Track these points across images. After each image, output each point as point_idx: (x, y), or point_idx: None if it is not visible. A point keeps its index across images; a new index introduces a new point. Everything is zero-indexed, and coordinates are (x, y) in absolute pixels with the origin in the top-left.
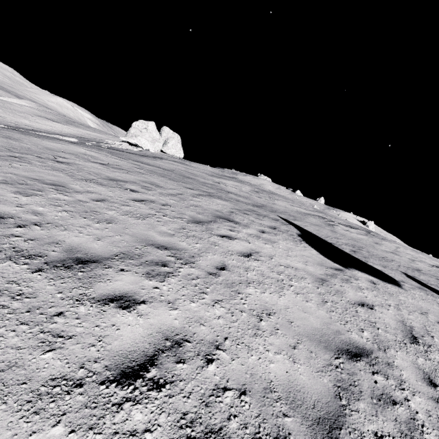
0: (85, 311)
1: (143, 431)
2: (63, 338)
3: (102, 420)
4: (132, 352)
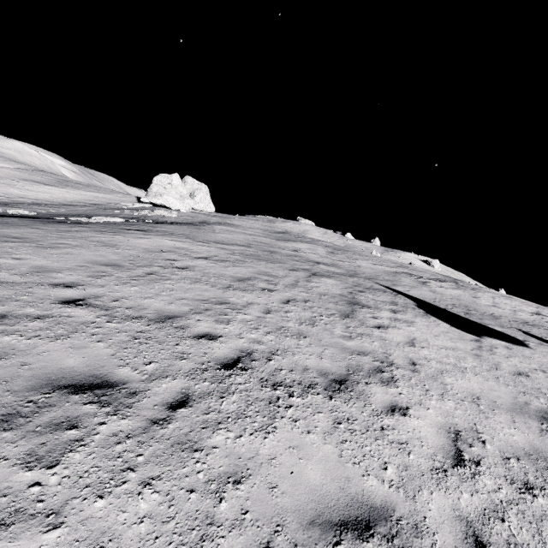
0: (390, 422)
1: (498, 489)
2: (404, 444)
3: (476, 487)
4: (443, 445)
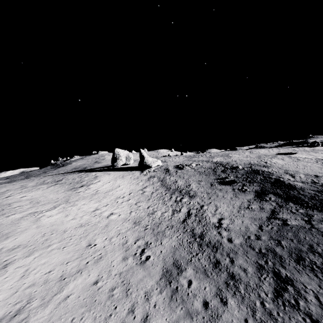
0: None
1: None
2: None
3: None
4: None
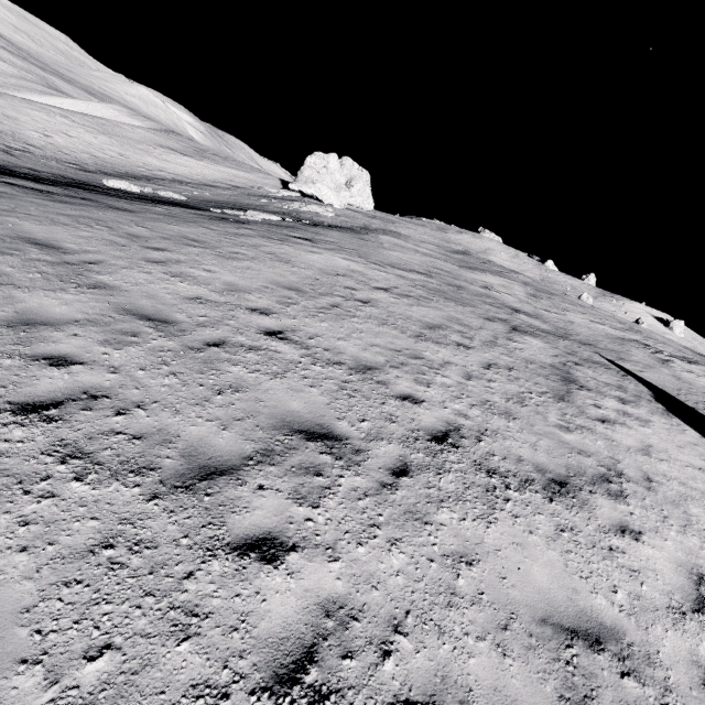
0: (619, 544)
1: None
2: (636, 572)
3: None
4: (683, 585)
